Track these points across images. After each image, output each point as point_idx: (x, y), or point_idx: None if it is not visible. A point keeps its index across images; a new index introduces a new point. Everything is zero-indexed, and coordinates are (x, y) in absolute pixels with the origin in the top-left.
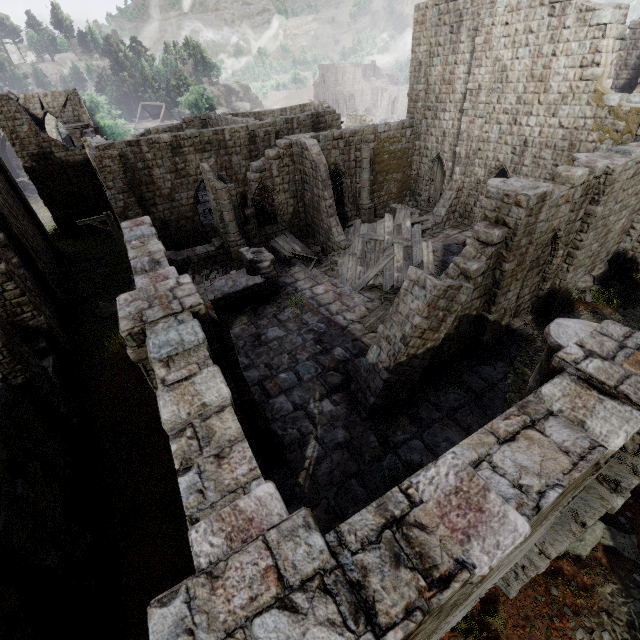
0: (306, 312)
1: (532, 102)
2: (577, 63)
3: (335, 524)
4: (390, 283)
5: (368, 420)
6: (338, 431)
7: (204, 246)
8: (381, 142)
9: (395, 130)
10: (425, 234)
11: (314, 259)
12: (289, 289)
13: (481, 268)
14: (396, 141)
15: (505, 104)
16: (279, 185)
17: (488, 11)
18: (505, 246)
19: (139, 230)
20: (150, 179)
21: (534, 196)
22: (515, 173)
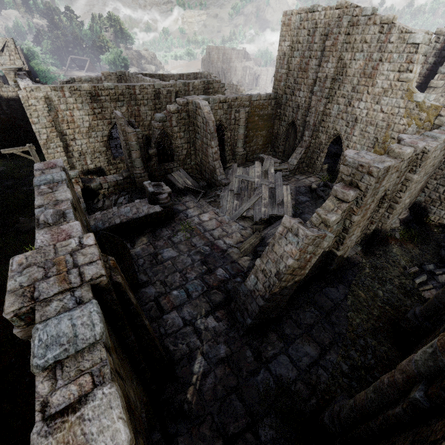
0: (195, 236)
1: (363, 92)
2: (396, 68)
3: (218, 442)
4: (259, 215)
5: (245, 336)
6: (220, 346)
7: (114, 175)
8: (254, 107)
9: (264, 100)
10: (282, 177)
11: (201, 192)
12: (181, 215)
13: (337, 219)
14: (264, 108)
15: (343, 91)
16: (177, 133)
17: (336, 23)
18: (356, 203)
19: (50, 174)
20: (71, 119)
21: (383, 169)
22: (347, 140)
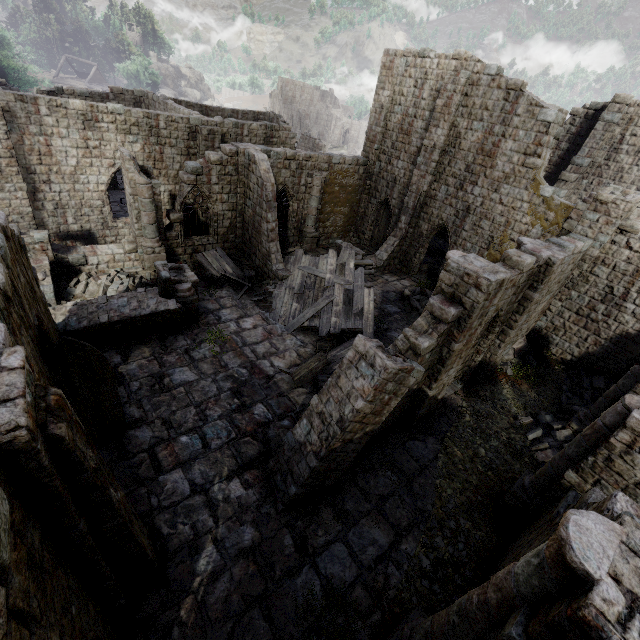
0: (227, 351)
1: (479, 173)
2: (522, 150)
3: None
4: (327, 328)
5: (285, 512)
6: (245, 529)
7: (110, 246)
8: (334, 173)
9: (349, 165)
10: (365, 275)
11: (246, 285)
12: (211, 318)
13: (431, 345)
14: (349, 176)
15: (455, 168)
16: (217, 194)
17: (452, 77)
18: (457, 325)
19: None
20: (46, 149)
21: (495, 282)
22: (455, 235)
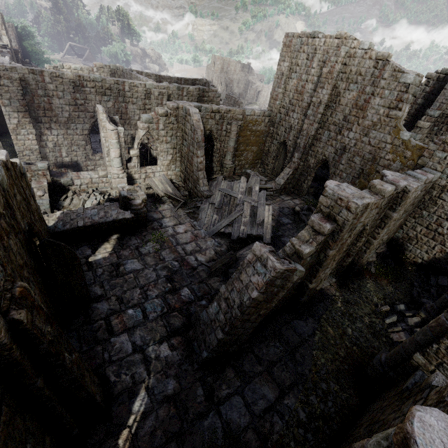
0: (165, 248)
1: (353, 122)
2: (387, 104)
3: None
4: (237, 234)
5: (199, 370)
6: (169, 381)
7: (89, 172)
8: (247, 122)
9: (258, 116)
10: (267, 196)
11: (181, 201)
12: (155, 224)
13: (311, 251)
14: (257, 124)
15: (335, 118)
16: (163, 136)
17: (334, 52)
18: (332, 237)
19: None
20: (49, 106)
21: (361, 205)
22: (334, 167)
